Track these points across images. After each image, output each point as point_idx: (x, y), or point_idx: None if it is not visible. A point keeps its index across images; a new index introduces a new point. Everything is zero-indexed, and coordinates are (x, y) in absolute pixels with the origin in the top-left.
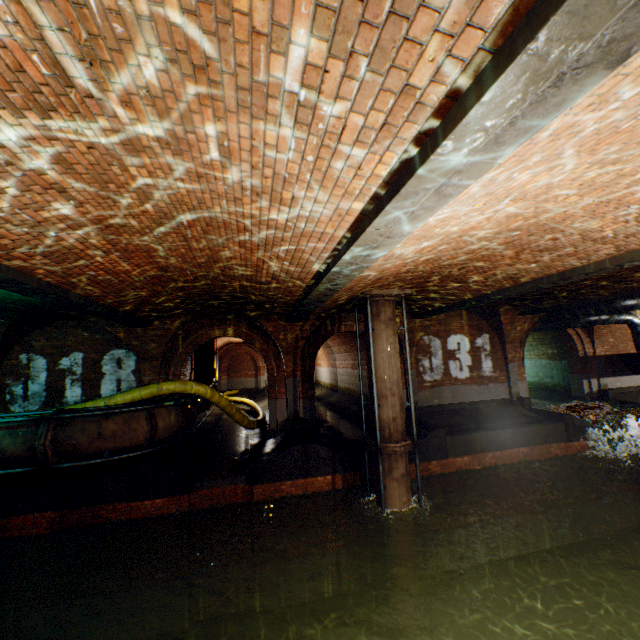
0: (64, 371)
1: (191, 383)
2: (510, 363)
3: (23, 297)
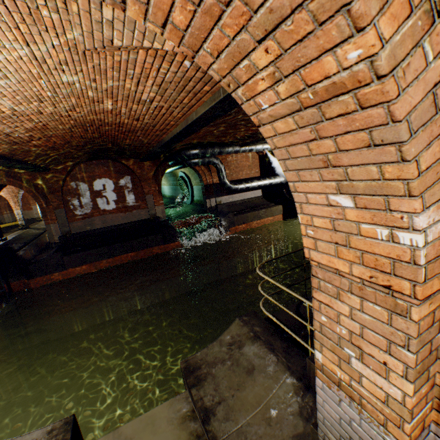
0: None
1: None
2: (147, 195)
3: None
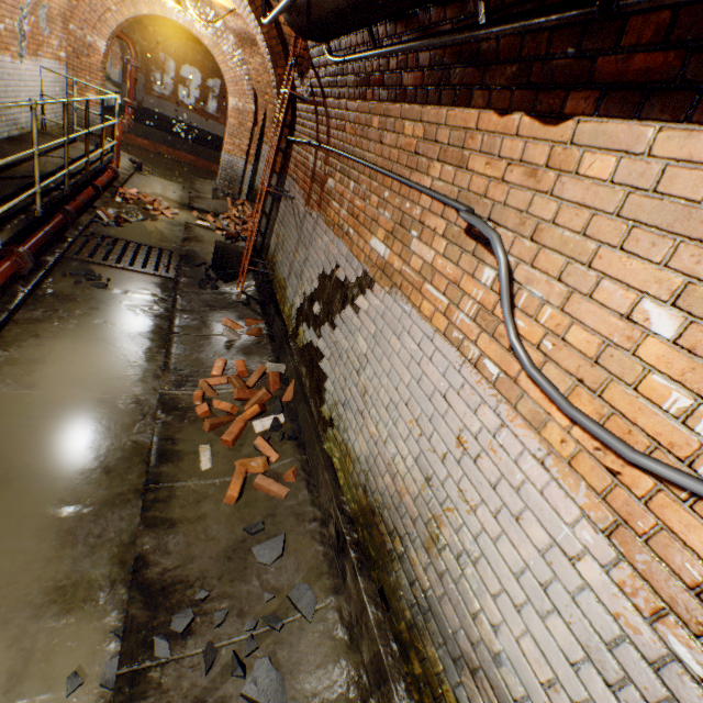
0: None
1: None
2: None
3: None
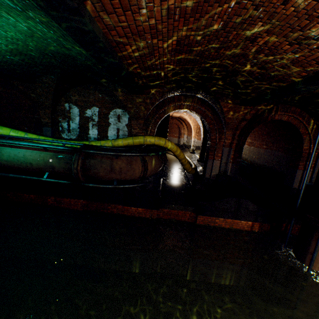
0: (88, 118)
1: (164, 140)
2: None
3: (58, 48)
